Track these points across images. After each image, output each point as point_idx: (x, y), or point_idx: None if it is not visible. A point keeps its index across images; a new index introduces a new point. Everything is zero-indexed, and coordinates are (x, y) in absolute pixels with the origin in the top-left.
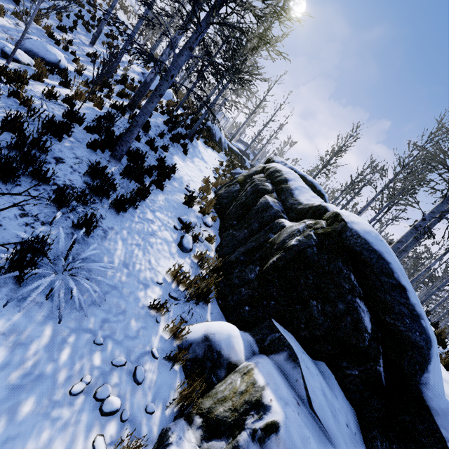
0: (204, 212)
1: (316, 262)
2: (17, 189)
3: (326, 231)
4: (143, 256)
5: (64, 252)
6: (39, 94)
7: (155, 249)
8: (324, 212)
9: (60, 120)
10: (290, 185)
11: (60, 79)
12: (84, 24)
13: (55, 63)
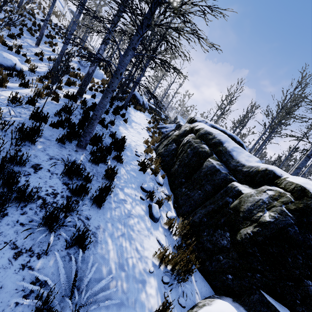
0: (155, 173)
1: (302, 242)
2: (5, 220)
3: (298, 206)
4: (130, 246)
5: (67, 287)
6: (5, 101)
7: (136, 231)
8: (274, 176)
9: (28, 122)
10: (227, 147)
11: (19, 80)
12: (28, 30)
13: (12, 67)
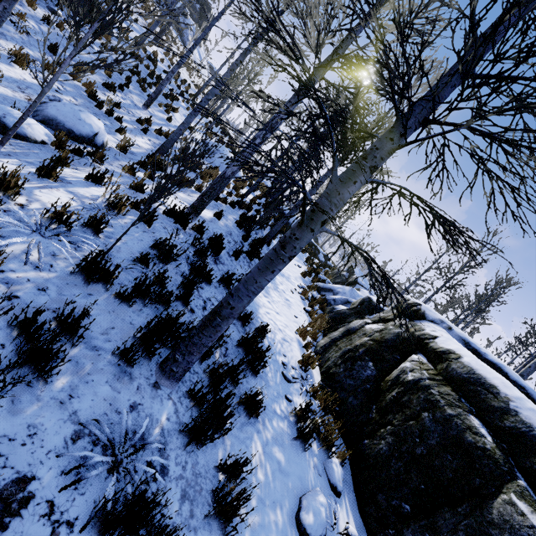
0: (326, 449)
1: None
2: None
3: None
4: None
5: None
6: (35, 216)
7: None
8: None
9: (63, 287)
10: None
11: (91, 164)
12: (139, 82)
13: (89, 137)
